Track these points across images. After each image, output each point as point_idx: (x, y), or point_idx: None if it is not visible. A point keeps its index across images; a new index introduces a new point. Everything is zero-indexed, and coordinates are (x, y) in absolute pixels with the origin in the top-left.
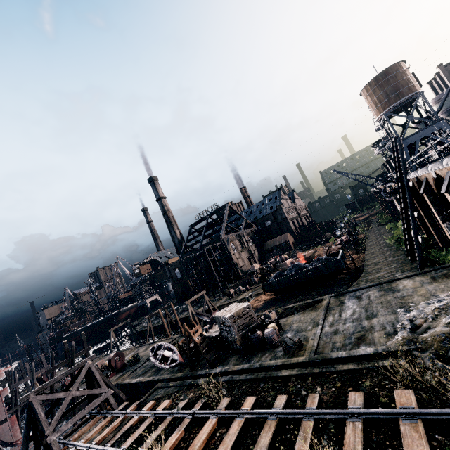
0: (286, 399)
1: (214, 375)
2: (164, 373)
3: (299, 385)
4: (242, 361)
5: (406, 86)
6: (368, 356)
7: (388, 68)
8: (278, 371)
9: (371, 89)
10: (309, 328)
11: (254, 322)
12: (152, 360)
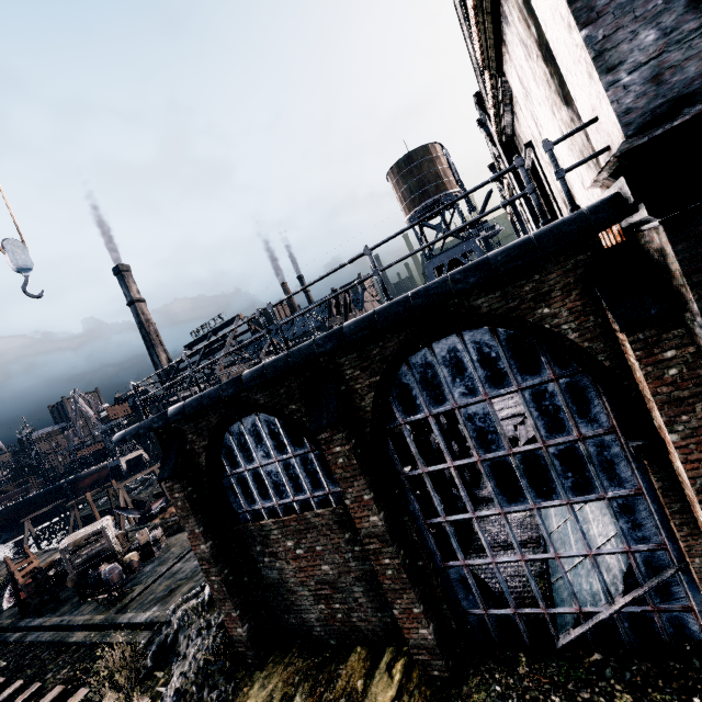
0: (17, 688)
1: (33, 629)
2: (4, 615)
3: (62, 661)
4: (73, 608)
5: (433, 183)
6: (142, 624)
7: (412, 152)
8: (74, 633)
9: (395, 179)
10: (173, 559)
11: (108, 551)
12: (7, 591)
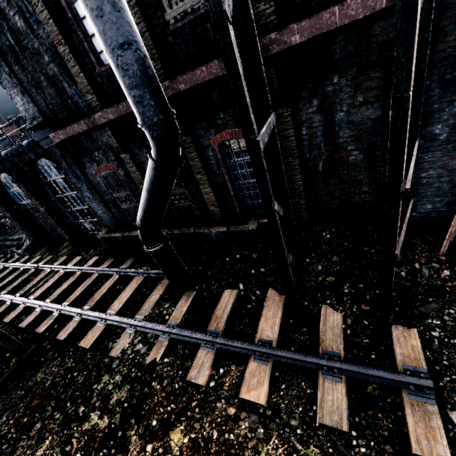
0: None
1: None
2: None
3: None
4: None
5: None
6: (17, 239)
7: None
8: None
9: None
10: None
11: (3, 214)
12: None
